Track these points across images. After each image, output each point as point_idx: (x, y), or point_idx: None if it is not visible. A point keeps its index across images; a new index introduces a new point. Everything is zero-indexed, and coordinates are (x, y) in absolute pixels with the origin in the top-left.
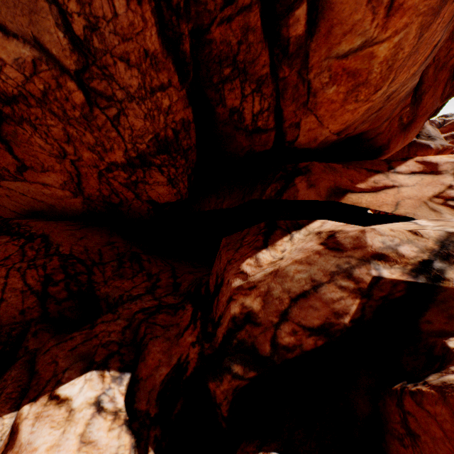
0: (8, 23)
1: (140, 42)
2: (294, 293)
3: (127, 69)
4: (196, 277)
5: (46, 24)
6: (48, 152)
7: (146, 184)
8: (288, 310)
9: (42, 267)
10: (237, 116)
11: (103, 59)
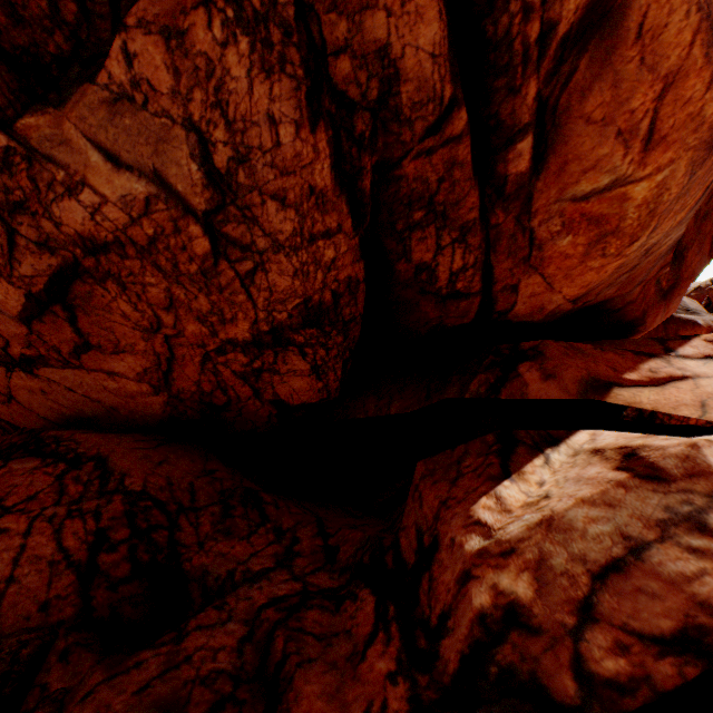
0: (123, 153)
1: (306, 176)
2: (595, 562)
3: (279, 210)
4: (368, 535)
5: (176, 155)
6: (133, 323)
7: (275, 373)
8: (591, 598)
9: (94, 514)
10: (427, 275)
11: (246, 198)
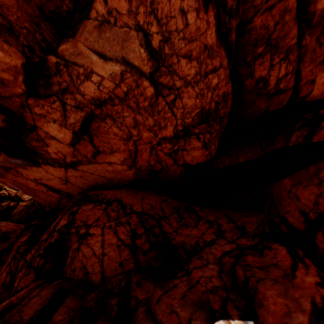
0: (107, 52)
1: (202, 40)
2: None
3: (187, 63)
4: (261, 218)
5: (132, 46)
6: (119, 137)
7: (184, 150)
8: None
9: (127, 223)
10: (262, 84)
11: (169, 61)
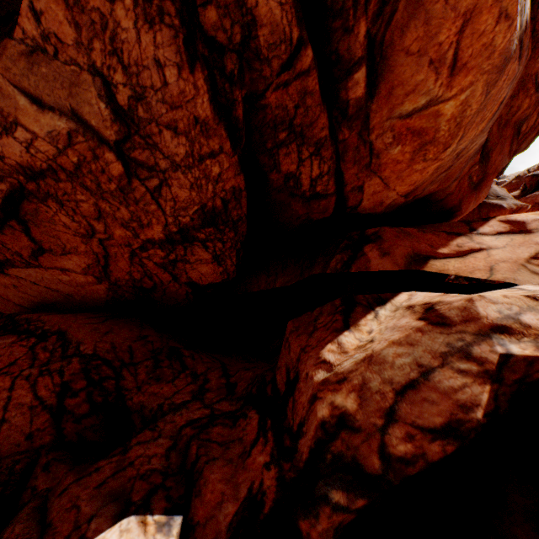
0: (45, 97)
1: (190, 109)
2: (398, 383)
3: (173, 137)
4: (256, 374)
5: (87, 96)
6: (73, 231)
7: (186, 262)
8: (394, 407)
9: (59, 372)
10: (294, 182)
11: (147, 128)
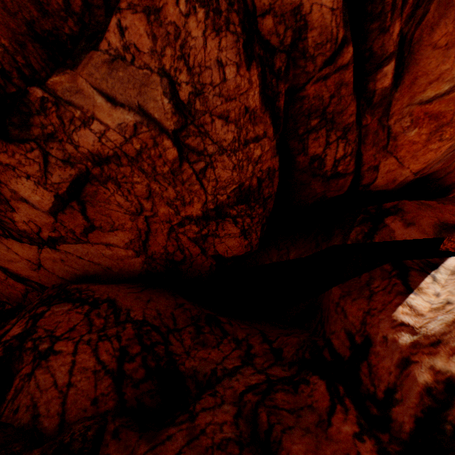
0: (118, 96)
1: (242, 100)
2: None
3: (223, 125)
4: (302, 339)
5: (153, 94)
6: (125, 210)
7: (216, 236)
8: None
9: (116, 337)
10: (318, 163)
11: (200, 119)
